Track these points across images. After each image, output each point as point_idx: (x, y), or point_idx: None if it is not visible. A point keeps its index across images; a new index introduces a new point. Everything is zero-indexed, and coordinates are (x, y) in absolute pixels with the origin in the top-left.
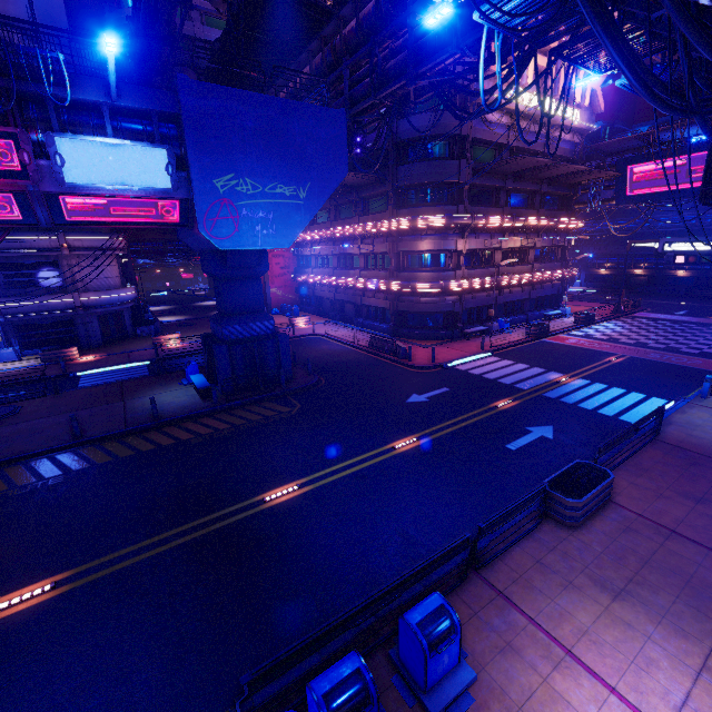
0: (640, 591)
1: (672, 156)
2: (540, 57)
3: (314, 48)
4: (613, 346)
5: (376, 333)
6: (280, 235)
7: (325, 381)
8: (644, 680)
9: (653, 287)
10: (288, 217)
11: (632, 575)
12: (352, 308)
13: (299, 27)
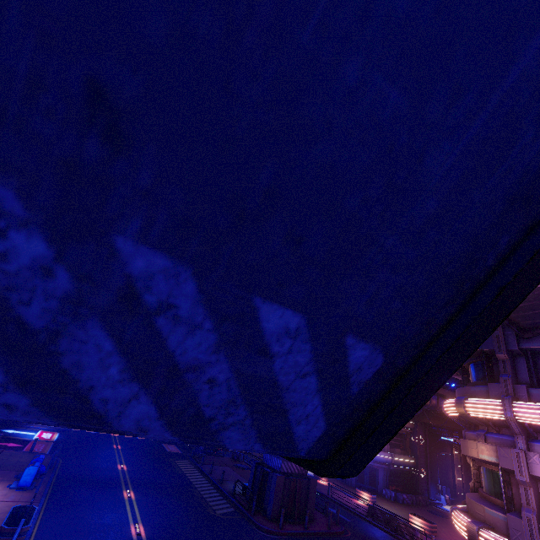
0: None
1: None
2: None
3: None
4: None
5: None
6: None
7: (271, 535)
8: None
9: None
10: None
11: None
12: None
13: None
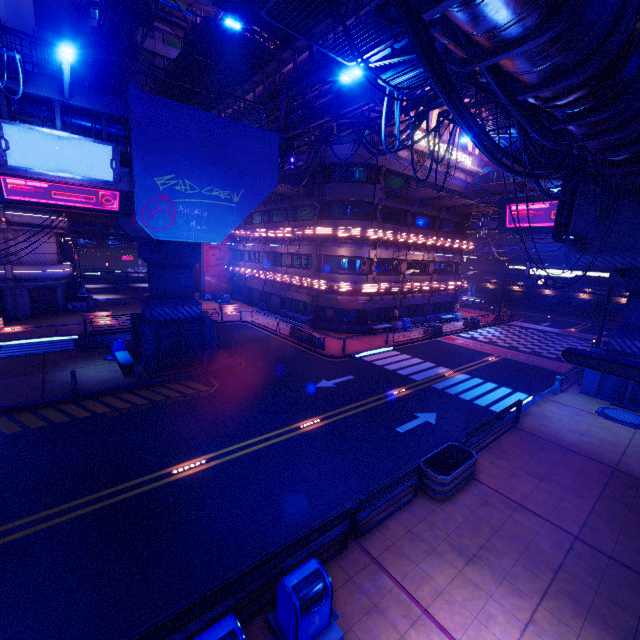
0: (488, 556)
1: (539, 201)
2: None
3: (258, 79)
4: (492, 348)
5: (297, 323)
6: (213, 231)
7: (245, 364)
8: (483, 633)
9: (527, 302)
10: (221, 217)
11: (484, 542)
12: (277, 300)
13: (246, 61)
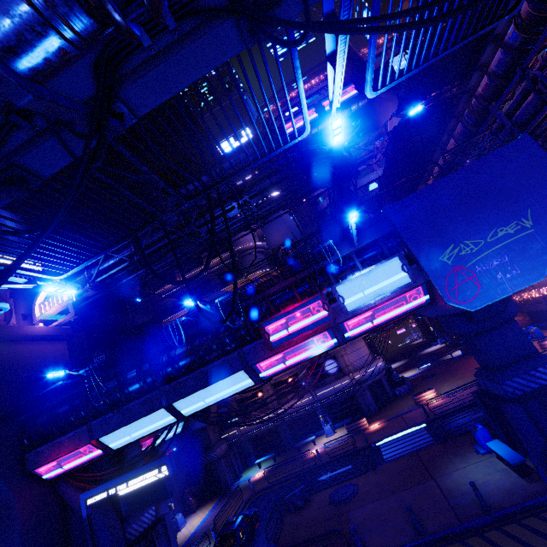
0: None
1: None
2: None
3: (450, 127)
4: None
5: None
6: (526, 271)
7: None
8: None
9: None
10: (525, 251)
11: None
12: None
13: (434, 125)
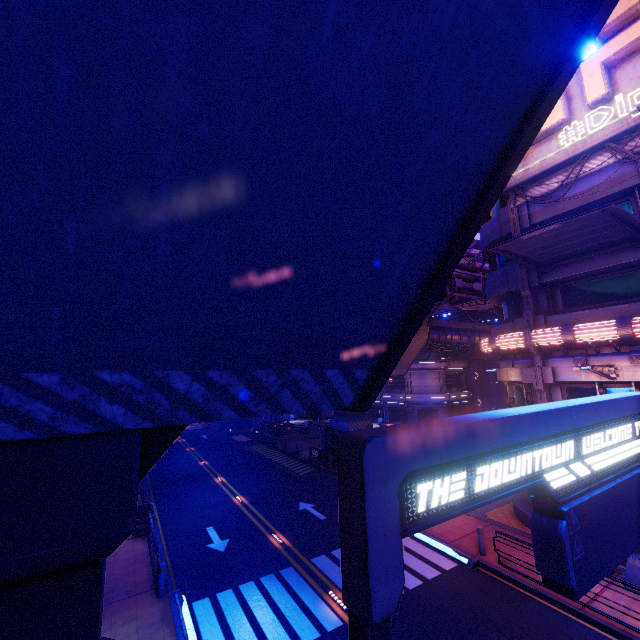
0: None
1: None
2: (618, 38)
3: None
4: None
5: None
6: None
7: None
8: None
9: None
10: None
11: None
12: None
13: None
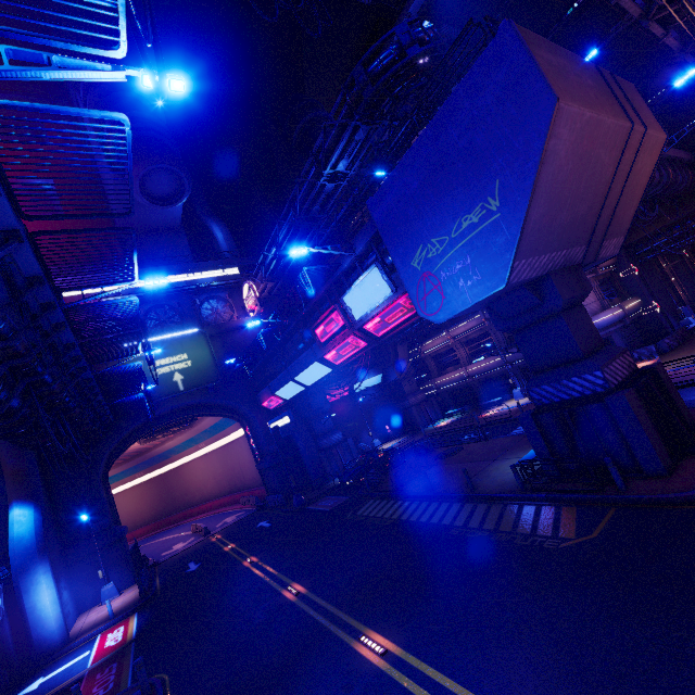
0: None
1: None
2: None
3: None
4: None
5: None
6: (487, 276)
7: None
8: None
9: None
10: (488, 247)
11: None
12: None
13: None
